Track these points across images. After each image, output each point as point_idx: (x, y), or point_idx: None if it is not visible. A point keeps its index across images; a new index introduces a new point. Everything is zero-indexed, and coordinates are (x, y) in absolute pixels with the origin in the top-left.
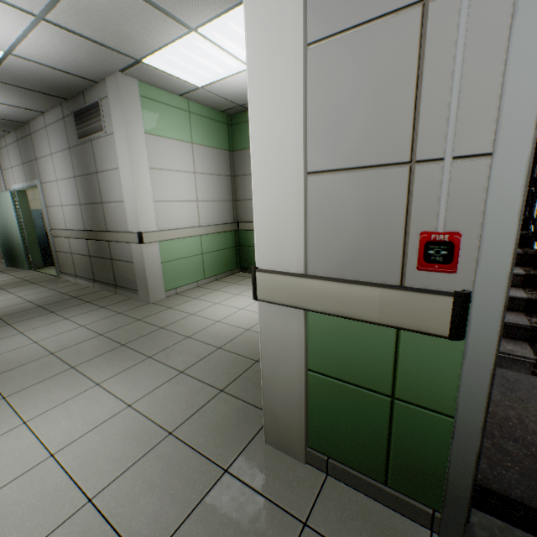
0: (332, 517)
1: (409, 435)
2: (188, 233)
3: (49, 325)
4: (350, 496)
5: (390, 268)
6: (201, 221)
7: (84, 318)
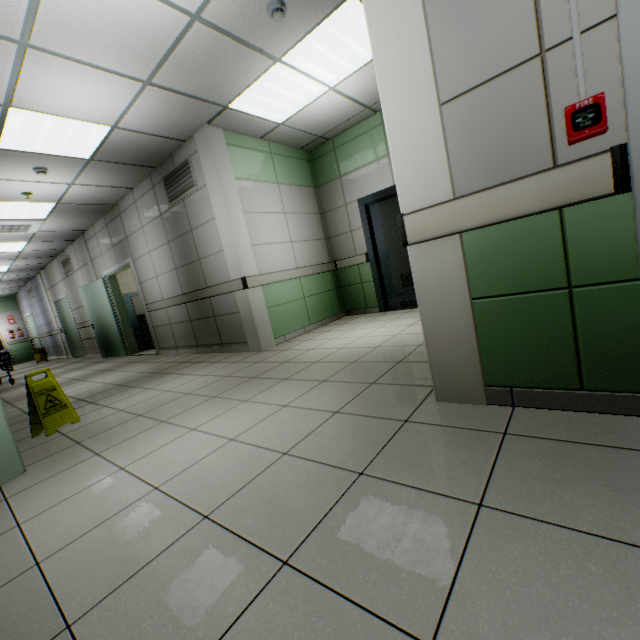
0: (531, 426)
1: (595, 320)
2: (287, 276)
3: (172, 381)
4: (545, 413)
5: (540, 158)
6: (298, 263)
7: (202, 371)
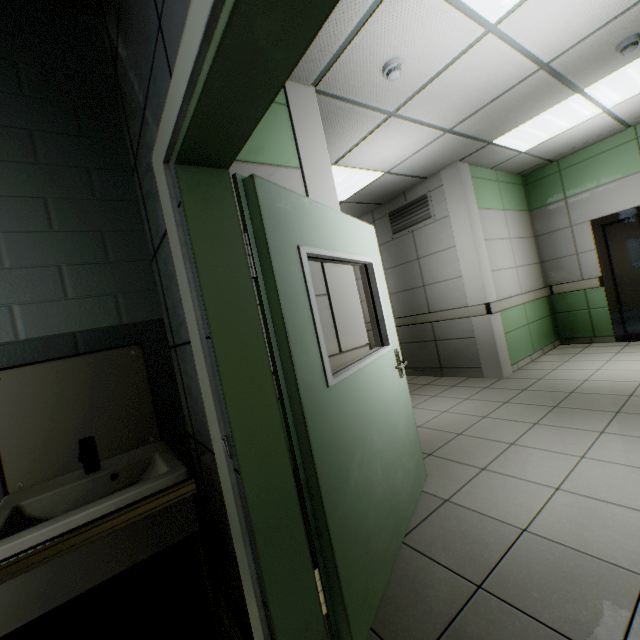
0: None
1: None
2: (516, 301)
3: (428, 401)
4: None
5: None
6: (521, 288)
7: (452, 394)
